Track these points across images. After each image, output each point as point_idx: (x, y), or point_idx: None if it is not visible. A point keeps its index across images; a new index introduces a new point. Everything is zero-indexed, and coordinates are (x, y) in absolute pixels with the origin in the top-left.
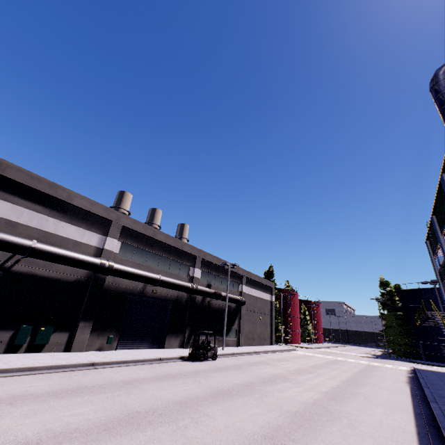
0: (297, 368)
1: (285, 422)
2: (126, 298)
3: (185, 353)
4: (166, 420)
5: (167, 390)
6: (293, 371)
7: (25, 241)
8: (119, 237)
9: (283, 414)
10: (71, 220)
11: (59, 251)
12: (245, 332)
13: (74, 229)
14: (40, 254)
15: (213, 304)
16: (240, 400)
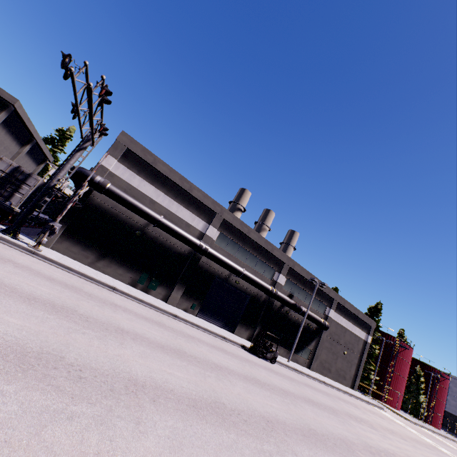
0: (361, 418)
1: (293, 425)
2: (212, 279)
3: (248, 345)
4: (199, 366)
5: (214, 355)
6: (352, 415)
7: (156, 215)
8: (219, 227)
9: (297, 421)
10: (188, 206)
11: (174, 227)
12: (320, 359)
13: (188, 213)
14: (163, 226)
15: (290, 315)
16: (267, 393)
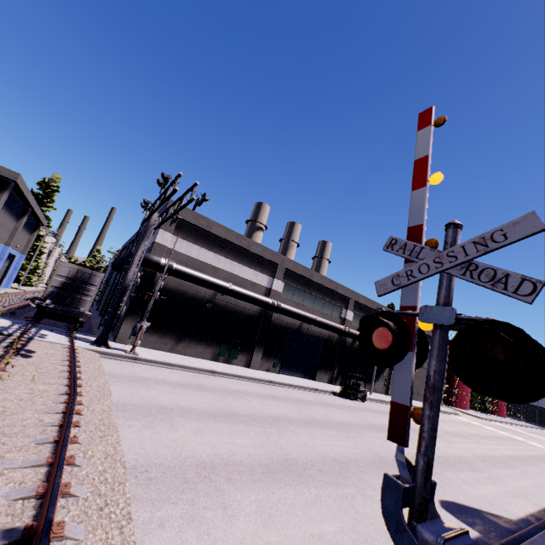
0: (453, 431)
1: None
2: (286, 332)
3: (335, 389)
4: (340, 429)
5: (332, 413)
6: (447, 432)
7: (226, 284)
8: (283, 278)
9: None
10: (249, 264)
11: (245, 292)
12: None
13: (251, 272)
14: (234, 294)
15: None
16: None
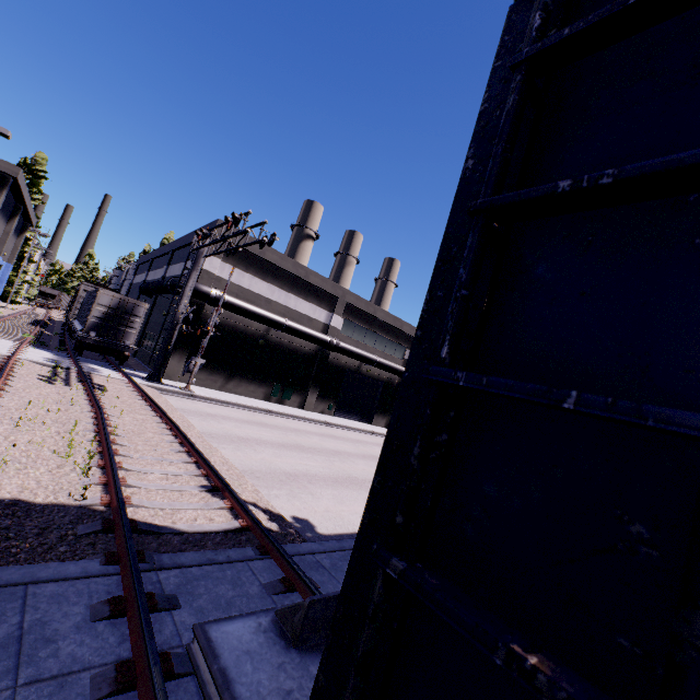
0: None
1: None
2: (344, 373)
3: None
4: None
5: None
6: None
7: (281, 319)
8: (343, 314)
9: None
10: (306, 297)
11: (302, 328)
12: None
13: (308, 305)
14: (290, 330)
15: None
16: None
